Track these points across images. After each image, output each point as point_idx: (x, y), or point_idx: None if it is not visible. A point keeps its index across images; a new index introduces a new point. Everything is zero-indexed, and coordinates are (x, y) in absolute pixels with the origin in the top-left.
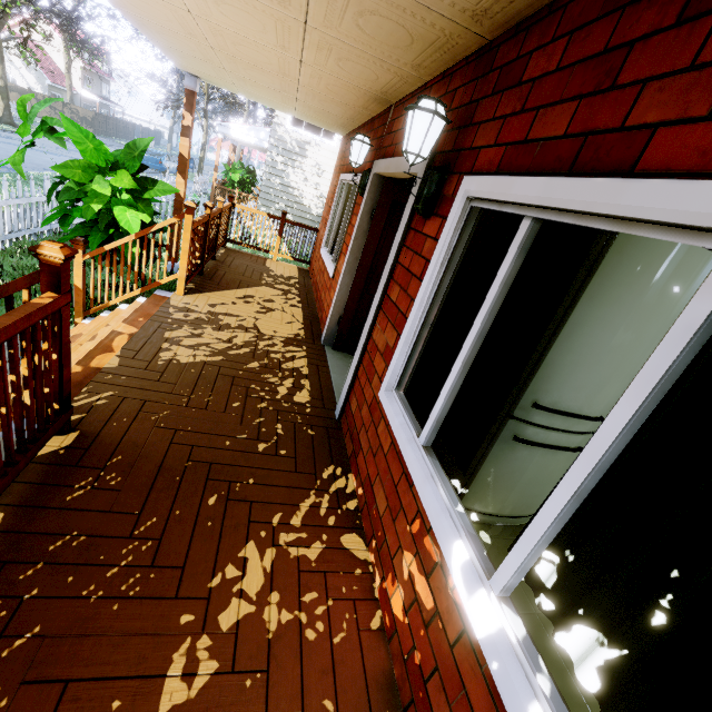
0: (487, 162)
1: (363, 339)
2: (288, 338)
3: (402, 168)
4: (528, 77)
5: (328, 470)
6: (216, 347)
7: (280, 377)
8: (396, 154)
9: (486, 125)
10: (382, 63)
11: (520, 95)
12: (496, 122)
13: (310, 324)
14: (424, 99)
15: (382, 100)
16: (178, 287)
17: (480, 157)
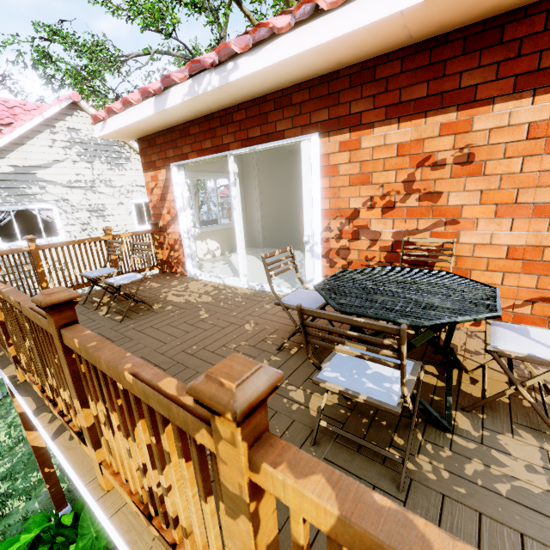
0: None
1: None
2: None
3: None
4: None
5: None
6: None
7: None
8: None
9: None
10: None
11: None
12: None
13: None
14: None
15: None
16: None
17: None
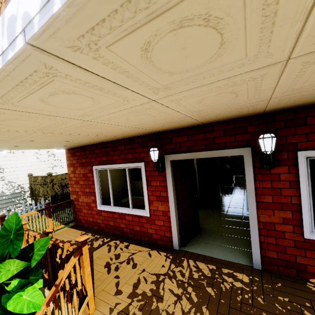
0: (308, 146)
1: (255, 225)
2: (172, 262)
3: (218, 155)
4: (311, 123)
5: (312, 288)
6: (188, 307)
7: (223, 281)
8: (194, 150)
9: (292, 136)
10: (195, 122)
11: (310, 128)
12: (301, 135)
13: (152, 246)
14: (270, 134)
15: (154, 132)
16: (90, 308)
17: (299, 145)
